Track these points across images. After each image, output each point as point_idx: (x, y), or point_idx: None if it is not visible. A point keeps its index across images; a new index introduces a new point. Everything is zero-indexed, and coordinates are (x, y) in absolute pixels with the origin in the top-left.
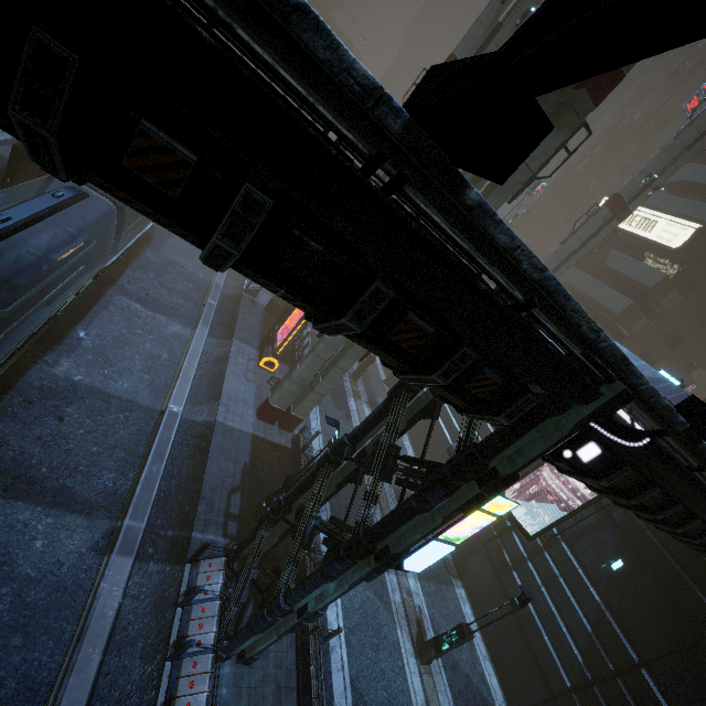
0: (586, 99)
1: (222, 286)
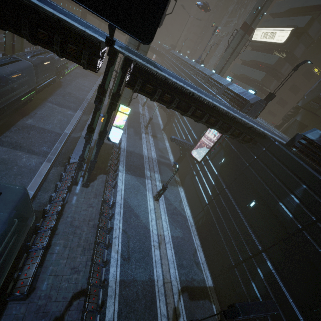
0: None
1: (89, 99)
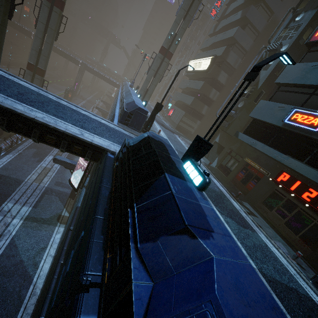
0: None
1: None
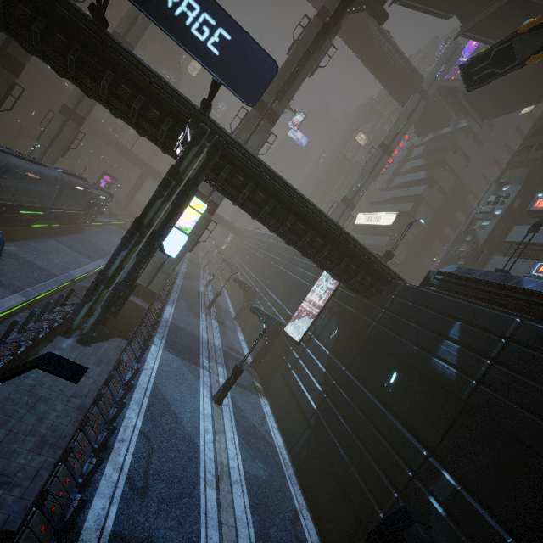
0: (267, 123)
1: None
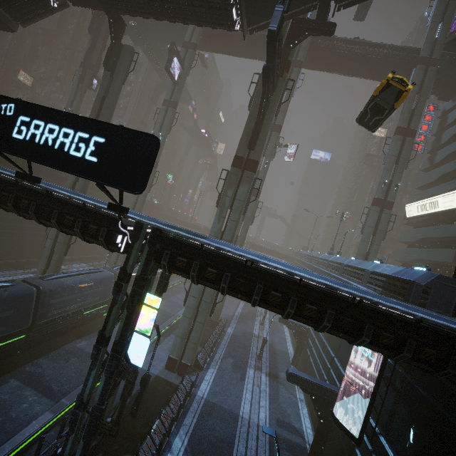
0: (247, 172)
1: (180, 315)
